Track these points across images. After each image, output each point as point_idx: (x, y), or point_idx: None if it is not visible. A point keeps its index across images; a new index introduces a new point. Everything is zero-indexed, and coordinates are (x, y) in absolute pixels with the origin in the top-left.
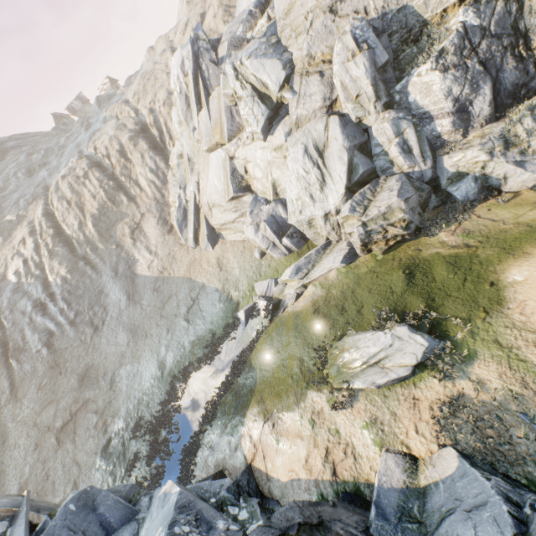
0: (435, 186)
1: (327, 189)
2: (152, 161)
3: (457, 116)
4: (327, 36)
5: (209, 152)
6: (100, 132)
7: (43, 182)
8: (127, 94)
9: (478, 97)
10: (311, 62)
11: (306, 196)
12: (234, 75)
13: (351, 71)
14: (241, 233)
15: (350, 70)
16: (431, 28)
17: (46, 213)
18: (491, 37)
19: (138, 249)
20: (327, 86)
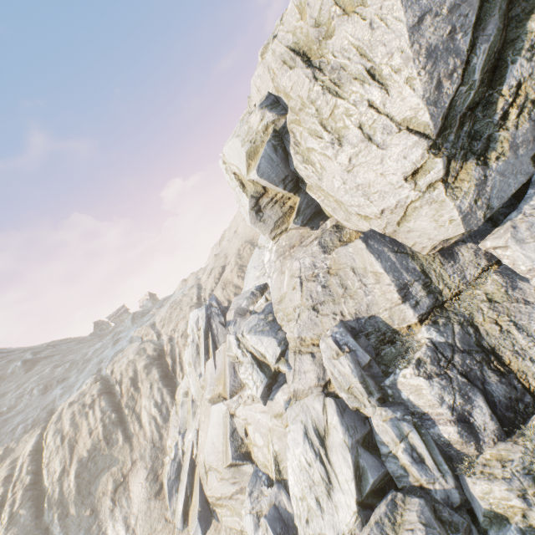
0: (470, 509)
1: (336, 496)
2: (159, 392)
3: (461, 426)
4: (313, 326)
5: (211, 403)
6: (122, 353)
7: (52, 402)
8: (156, 316)
9: (475, 408)
10: (303, 342)
11: (312, 499)
12: (236, 344)
13: (338, 366)
14: (239, 517)
15: (337, 366)
16: (402, 335)
17: (35, 450)
18: (461, 351)
19: (114, 521)
20: (319, 366)
